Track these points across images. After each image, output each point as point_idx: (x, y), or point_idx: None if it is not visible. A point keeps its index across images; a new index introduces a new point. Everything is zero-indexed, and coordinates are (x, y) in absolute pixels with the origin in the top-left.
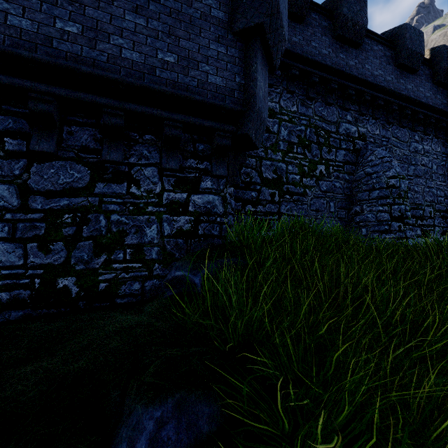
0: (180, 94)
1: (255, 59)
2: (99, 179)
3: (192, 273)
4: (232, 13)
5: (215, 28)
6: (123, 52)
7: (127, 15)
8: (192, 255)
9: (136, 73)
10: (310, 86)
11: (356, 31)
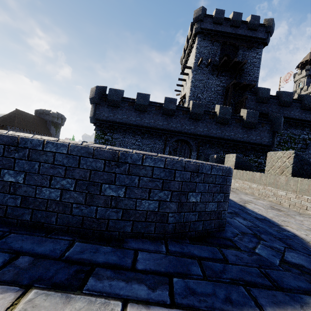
0: (260, 144)
1: (274, 136)
2: (244, 156)
3: (261, 172)
4: (270, 128)
5: (267, 131)
6: (252, 138)
7: (253, 132)
8: (260, 169)
9: (253, 141)
10: (289, 124)
11: (310, 107)
